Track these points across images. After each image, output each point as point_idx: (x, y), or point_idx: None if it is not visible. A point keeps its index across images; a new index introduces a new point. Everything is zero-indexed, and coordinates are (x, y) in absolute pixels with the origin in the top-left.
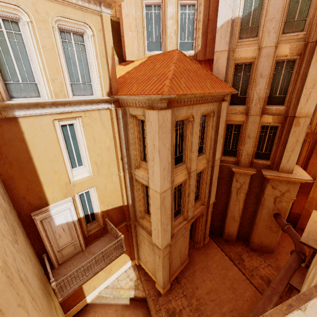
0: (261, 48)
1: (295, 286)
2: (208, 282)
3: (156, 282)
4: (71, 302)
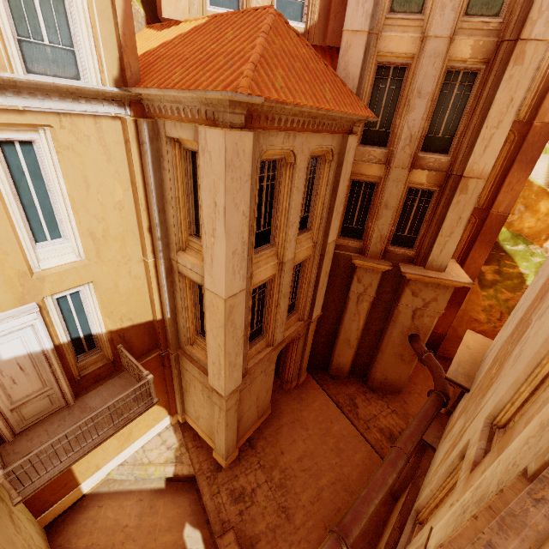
0: (427, 38)
1: (431, 442)
2: (301, 442)
3: (214, 449)
4: (48, 497)
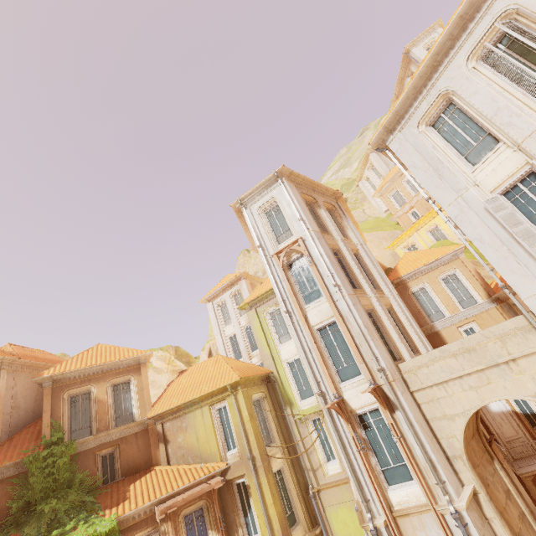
0: None
1: None
2: None
3: None
4: None
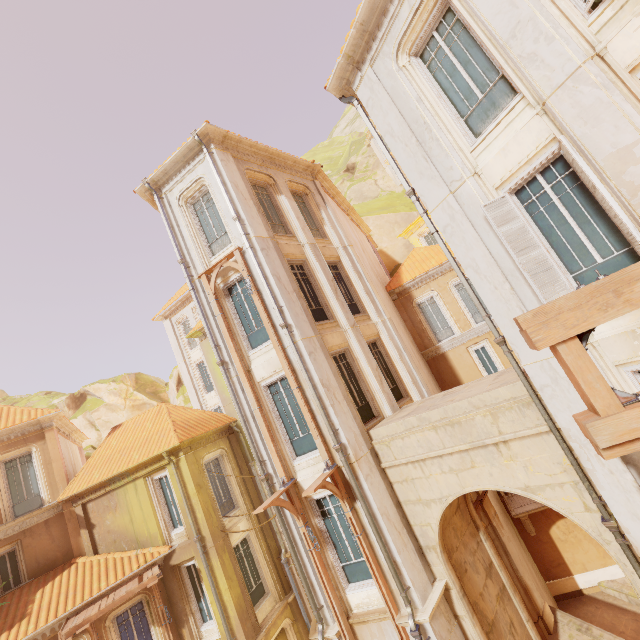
0: None
1: None
2: None
3: None
4: (548, 566)
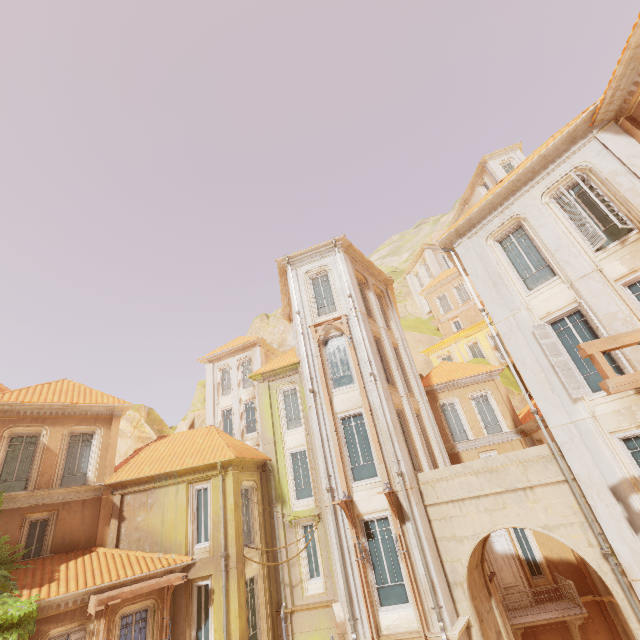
0: None
1: None
2: None
3: None
4: None
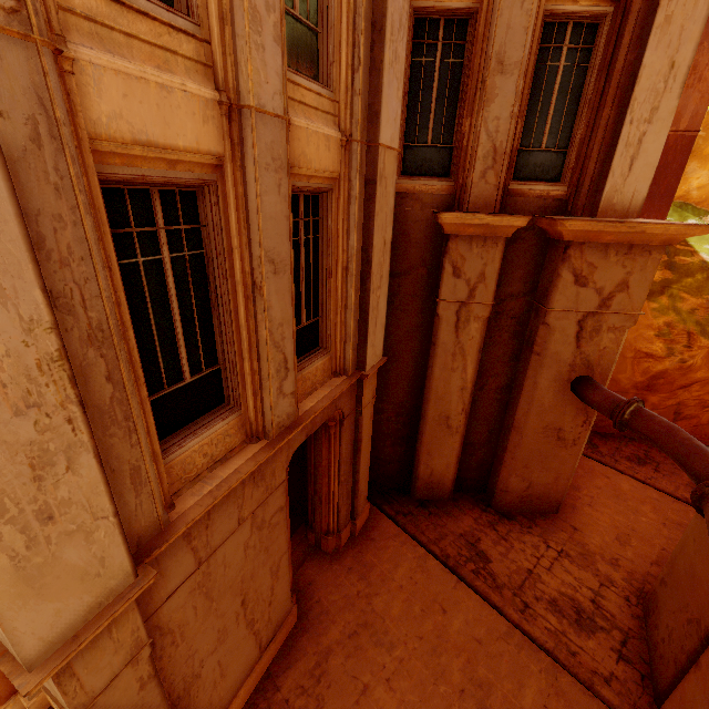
0: None
1: None
2: (382, 690)
3: None
4: None
